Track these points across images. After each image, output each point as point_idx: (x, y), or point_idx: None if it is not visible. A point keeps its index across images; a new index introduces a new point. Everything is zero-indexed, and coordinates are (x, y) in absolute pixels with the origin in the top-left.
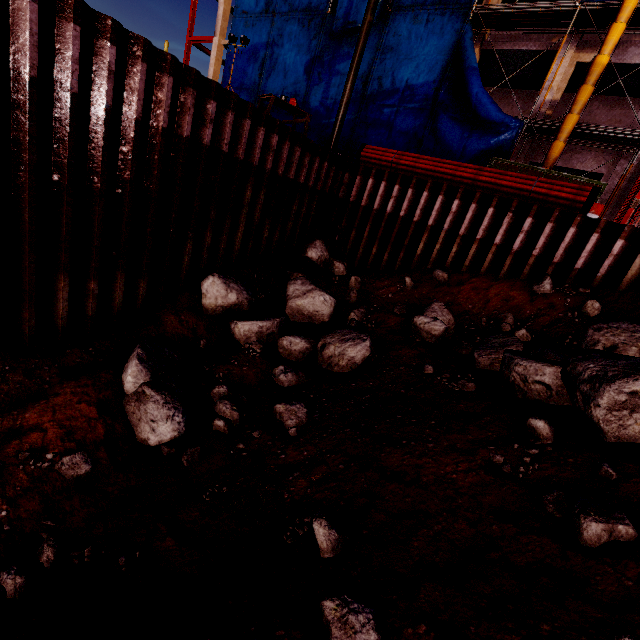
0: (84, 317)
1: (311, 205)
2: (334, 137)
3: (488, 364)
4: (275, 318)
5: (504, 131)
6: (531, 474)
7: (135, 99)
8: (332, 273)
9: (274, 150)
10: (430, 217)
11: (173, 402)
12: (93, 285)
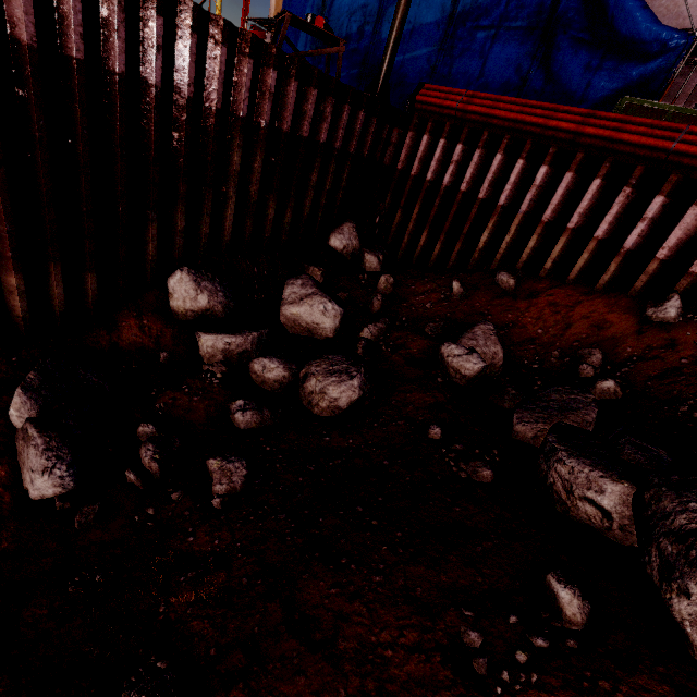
0: (15, 318)
1: (341, 174)
2: (382, 74)
3: (530, 436)
4: (252, 332)
5: (657, 54)
6: (519, 692)
7: (20, 13)
8: (362, 268)
9: (272, 93)
10: (502, 193)
11: (59, 448)
12: (16, 280)
